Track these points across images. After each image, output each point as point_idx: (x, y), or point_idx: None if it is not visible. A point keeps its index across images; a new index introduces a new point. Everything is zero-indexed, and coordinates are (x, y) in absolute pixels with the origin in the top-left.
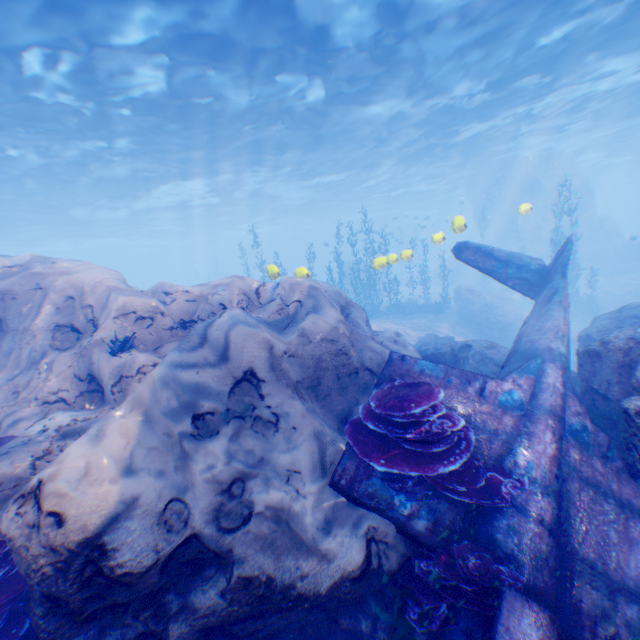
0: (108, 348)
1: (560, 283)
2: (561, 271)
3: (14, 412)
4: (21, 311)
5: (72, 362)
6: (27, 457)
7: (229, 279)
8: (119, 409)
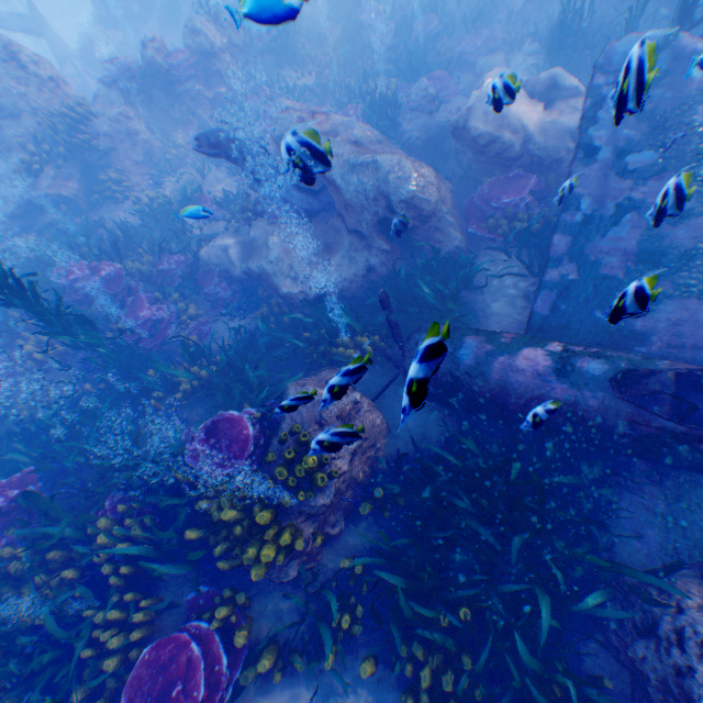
0: None
1: (49, 26)
2: (44, 20)
3: None
4: None
5: None
6: None
7: None
8: None
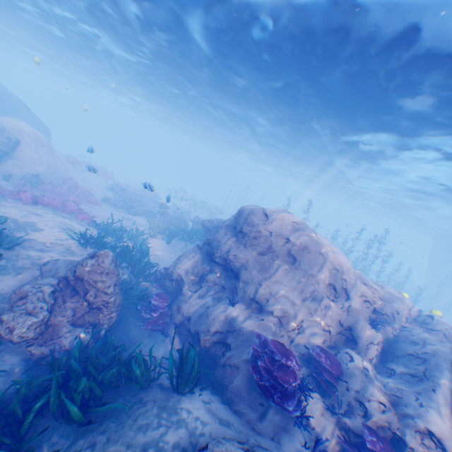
0: (364, 319)
1: None
2: None
3: (310, 325)
4: (308, 261)
5: (339, 313)
6: (378, 389)
7: (398, 294)
8: (438, 398)
